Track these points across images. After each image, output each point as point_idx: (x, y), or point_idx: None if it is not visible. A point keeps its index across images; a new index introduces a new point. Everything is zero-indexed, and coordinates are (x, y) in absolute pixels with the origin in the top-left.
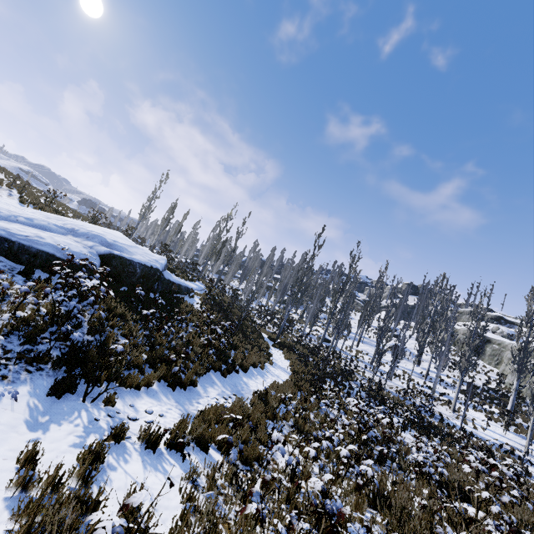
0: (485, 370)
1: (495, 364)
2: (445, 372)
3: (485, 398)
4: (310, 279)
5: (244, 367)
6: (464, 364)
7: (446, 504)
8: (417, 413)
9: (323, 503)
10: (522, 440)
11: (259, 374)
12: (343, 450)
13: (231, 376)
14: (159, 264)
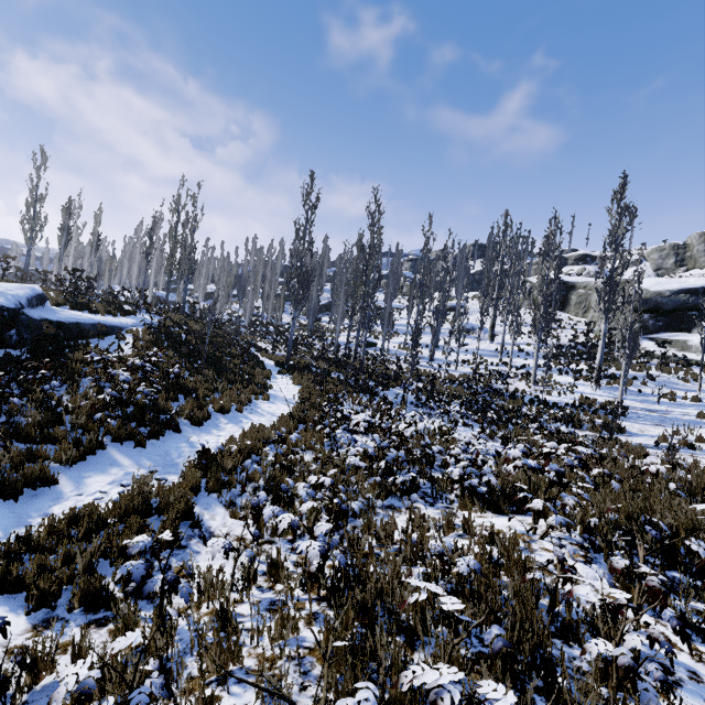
0: (571, 323)
1: (582, 313)
2: (524, 340)
3: (572, 356)
4: (339, 271)
5: (194, 420)
6: (539, 321)
7: (412, 598)
8: (482, 401)
9: (127, 701)
10: (616, 392)
11: (233, 420)
12: (285, 519)
13: (162, 442)
14: (5, 296)
